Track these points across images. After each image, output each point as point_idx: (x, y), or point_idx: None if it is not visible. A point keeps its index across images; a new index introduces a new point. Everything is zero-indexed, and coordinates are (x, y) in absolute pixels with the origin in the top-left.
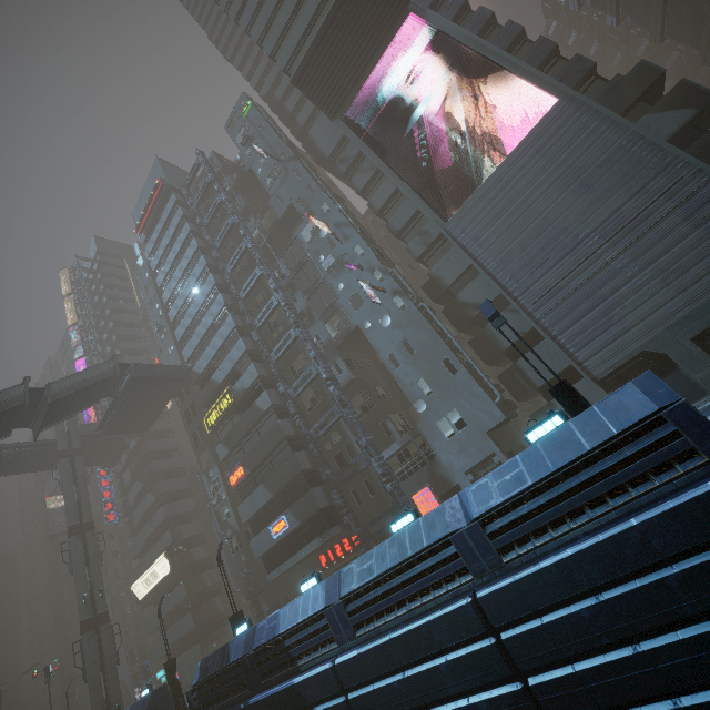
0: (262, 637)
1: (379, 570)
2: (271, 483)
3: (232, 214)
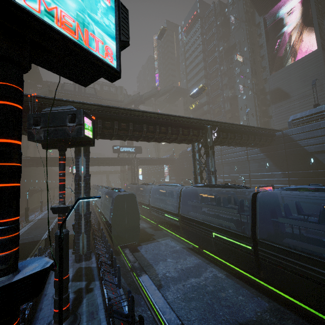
0: None
1: None
2: None
3: (216, 40)
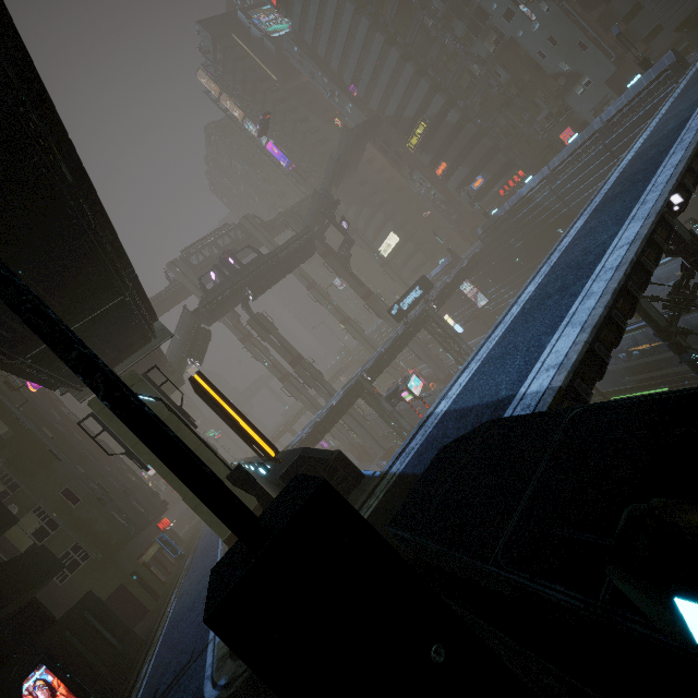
0: (514, 202)
1: (568, 155)
2: (467, 163)
3: None
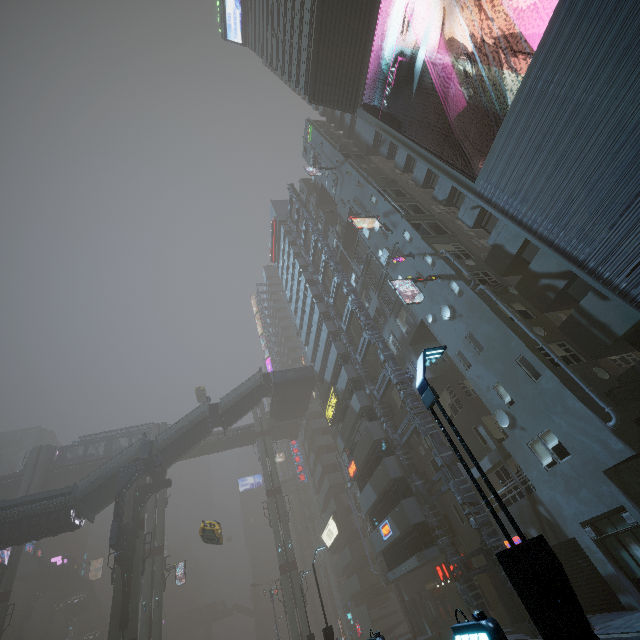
0: None
1: None
2: (373, 483)
3: (313, 231)
